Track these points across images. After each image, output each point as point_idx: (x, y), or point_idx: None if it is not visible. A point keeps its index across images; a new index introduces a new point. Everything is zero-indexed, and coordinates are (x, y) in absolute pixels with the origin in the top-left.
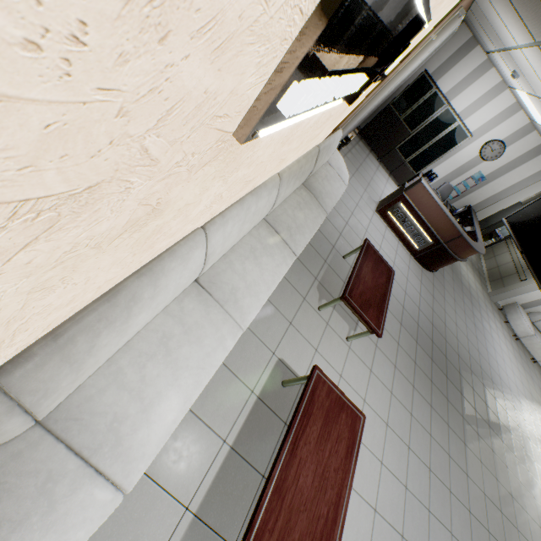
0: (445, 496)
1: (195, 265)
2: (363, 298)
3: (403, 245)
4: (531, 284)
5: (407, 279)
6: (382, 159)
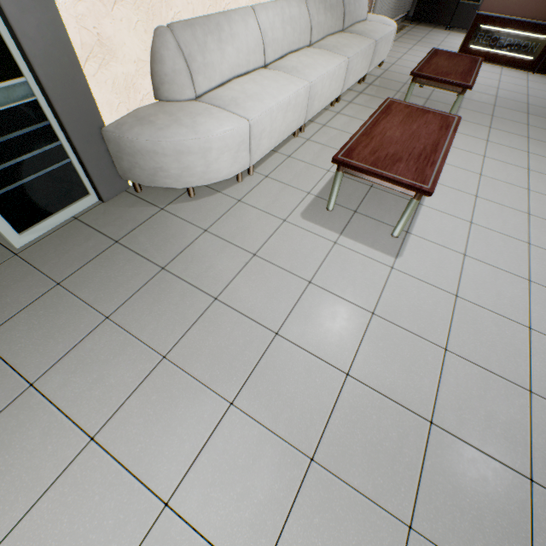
0: None
1: (254, 33)
2: (438, 72)
3: (510, 68)
4: None
5: (528, 87)
6: (450, 24)
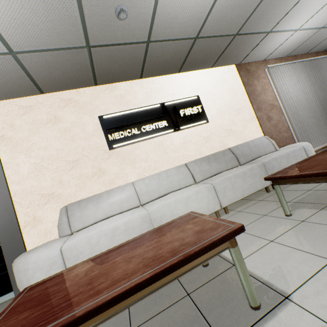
0: None
1: (129, 192)
2: (303, 167)
3: None
4: None
5: None
6: None
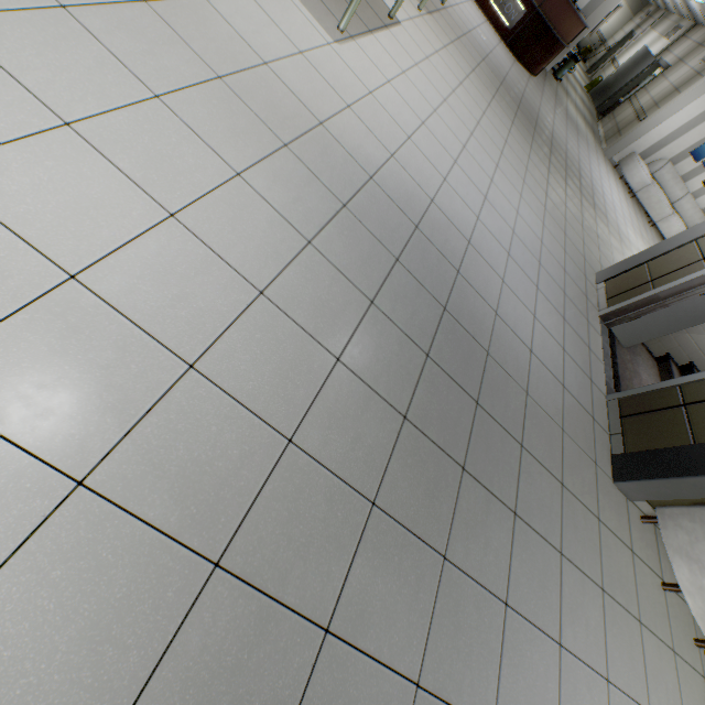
0: (520, 165)
1: None
2: None
3: (492, 27)
4: (651, 119)
5: (495, 49)
6: None
